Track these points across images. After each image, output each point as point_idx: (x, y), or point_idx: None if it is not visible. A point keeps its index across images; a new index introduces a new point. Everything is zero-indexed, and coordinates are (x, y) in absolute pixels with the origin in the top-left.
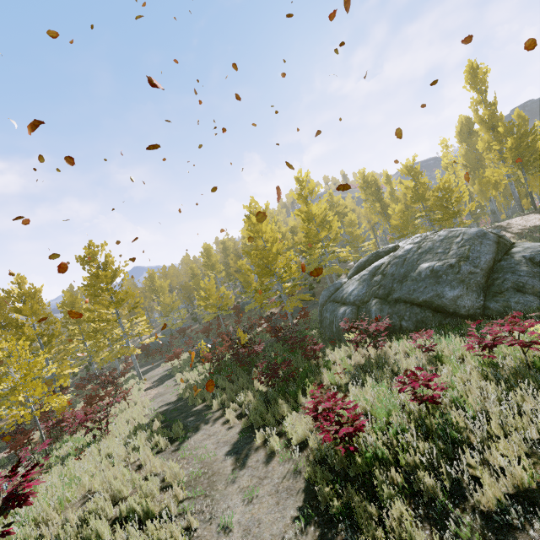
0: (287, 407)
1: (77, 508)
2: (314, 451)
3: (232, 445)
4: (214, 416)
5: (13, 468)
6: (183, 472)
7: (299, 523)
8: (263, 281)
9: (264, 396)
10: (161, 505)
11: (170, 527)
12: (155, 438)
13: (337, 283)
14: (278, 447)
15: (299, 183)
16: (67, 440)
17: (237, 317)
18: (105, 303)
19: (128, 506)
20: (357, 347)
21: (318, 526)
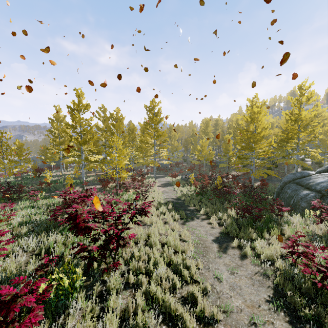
0: (256, 234)
1: (139, 226)
2: (282, 271)
3: (215, 237)
4: (201, 217)
5: (137, 197)
6: (190, 237)
7: (271, 305)
8: (241, 152)
9: (235, 220)
10: (182, 247)
11: (192, 261)
12: (172, 213)
13: (304, 172)
14: (249, 254)
15: (300, 90)
16: (125, 193)
17: (212, 168)
18: (151, 135)
19: (167, 239)
20: (320, 222)
21: (287, 315)
